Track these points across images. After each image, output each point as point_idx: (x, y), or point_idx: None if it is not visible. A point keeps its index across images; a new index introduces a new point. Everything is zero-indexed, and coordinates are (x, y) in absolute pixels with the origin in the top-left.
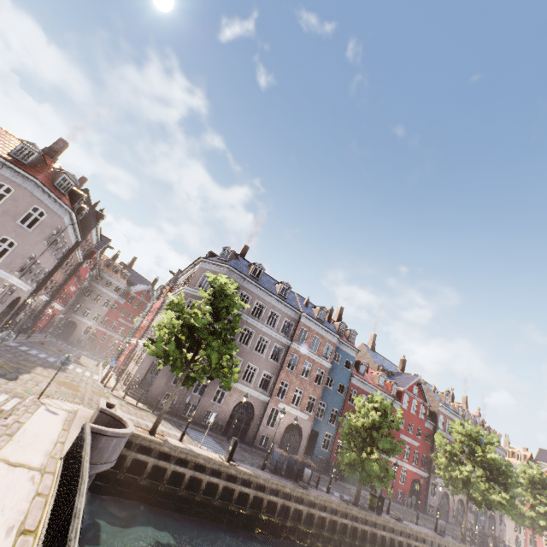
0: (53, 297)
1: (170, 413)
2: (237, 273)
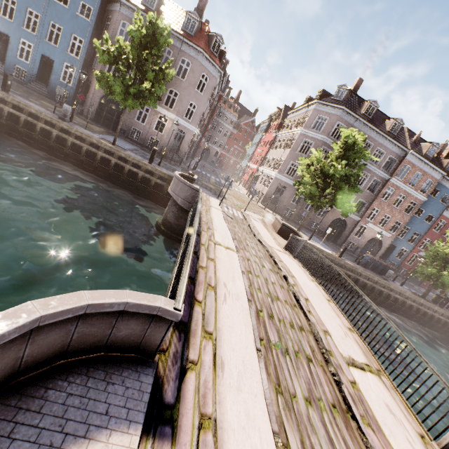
0: (202, 135)
1: (289, 219)
2: (350, 114)
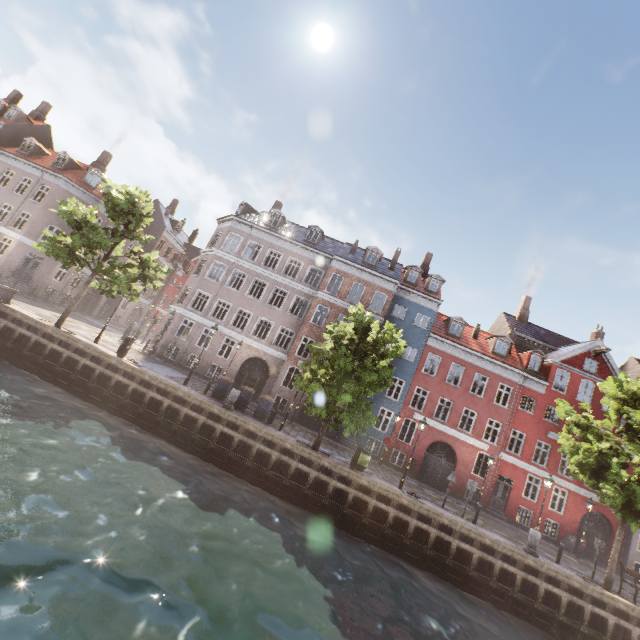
0: (156, 302)
1: (173, 363)
2: (243, 223)
